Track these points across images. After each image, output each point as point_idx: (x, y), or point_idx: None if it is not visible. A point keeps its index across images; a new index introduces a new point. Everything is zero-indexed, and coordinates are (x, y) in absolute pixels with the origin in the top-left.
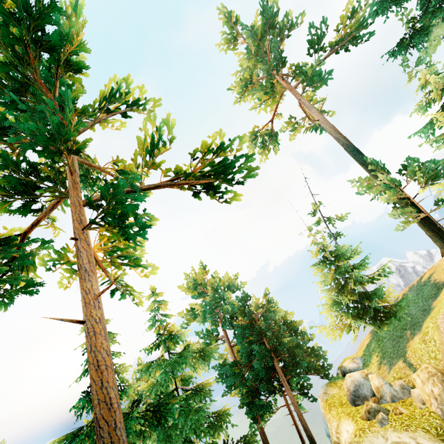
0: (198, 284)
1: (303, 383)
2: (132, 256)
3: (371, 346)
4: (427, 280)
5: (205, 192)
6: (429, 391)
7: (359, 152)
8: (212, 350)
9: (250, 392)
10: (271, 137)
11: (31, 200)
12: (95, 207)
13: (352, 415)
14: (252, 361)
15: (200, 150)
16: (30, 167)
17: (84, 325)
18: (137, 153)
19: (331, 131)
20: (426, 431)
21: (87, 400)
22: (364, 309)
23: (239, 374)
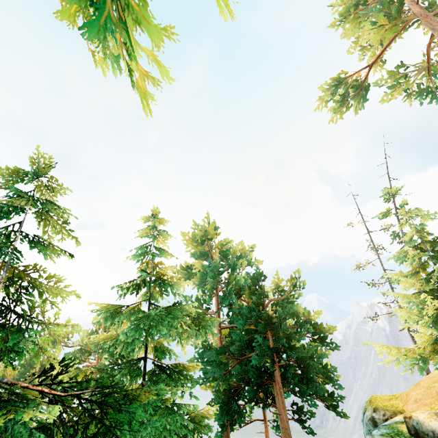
0: (207, 239)
1: (302, 405)
2: None
3: None
4: None
5: None
6: None
7: None
8: (213, 322)
9: (229, 391)
10: (360, 88)
11: None
12: None
13: None
14: (244, 354)
15: None
16: None
17: None
18: None
19: None
20: None
21: None
22: None
23: (226, 366)
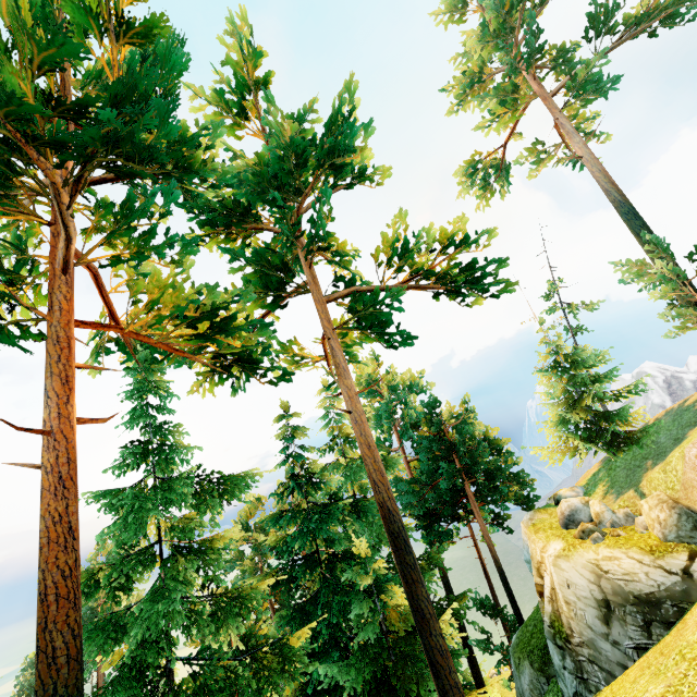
0: (372, 381)
1: (499, 512)
2: (351, 351)
3: (599, 475)
4: (691, 405)
5: (447, 295)
6: (655, 517)
7: (637, 217)
8: (396, 460)
9: (429, 515)
10: (500, 171)
11: (280, 295)
12: (353, 312)
13: (563, 536)
14: (435, 480)
15: (439, 240)
16: (282, 264)
17: (351, 414)
18: (379, 249)
19: (599, 177)
20: (641, 549)
21: (296, 486)
22: (599, 432)
23: (419, 493)
